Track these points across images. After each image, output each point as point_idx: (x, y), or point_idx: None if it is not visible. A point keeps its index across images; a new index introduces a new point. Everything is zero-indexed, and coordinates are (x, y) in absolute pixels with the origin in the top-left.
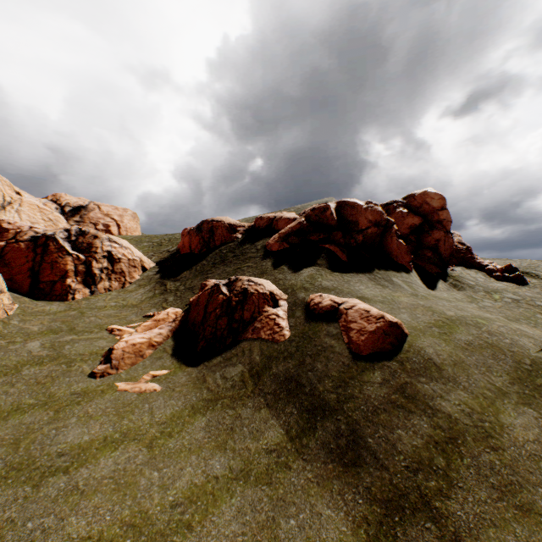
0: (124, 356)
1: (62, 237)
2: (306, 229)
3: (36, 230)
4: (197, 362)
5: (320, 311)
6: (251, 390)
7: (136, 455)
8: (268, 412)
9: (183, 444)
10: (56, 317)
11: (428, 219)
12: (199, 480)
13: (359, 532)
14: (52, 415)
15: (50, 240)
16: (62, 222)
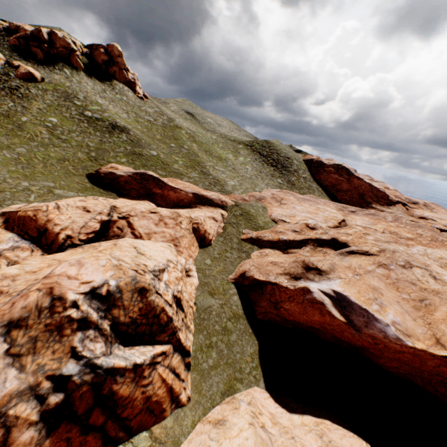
0: None
1: None
2: (30, 38)
3: None
4: None
5: (14, 66)
6: None
7: None
8: None
9: None
10: None
11: (114, 60)
12: None
13: None
14: None
15: None
16: None
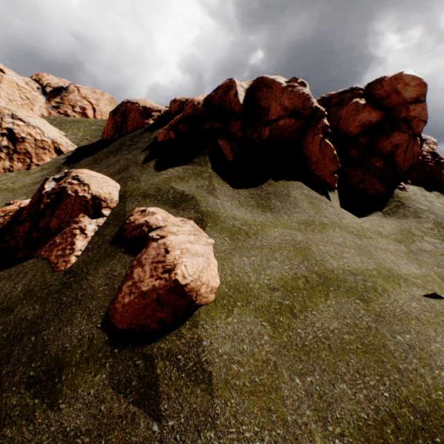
0: None
1: None
2: (201, 115)
3: None
4: None
5: (129, 234)
6: None
7: None
8: None
9: None
10: None
11: (393, 116)
12: None
13: None
14: None
15: None
16: (39, 101)
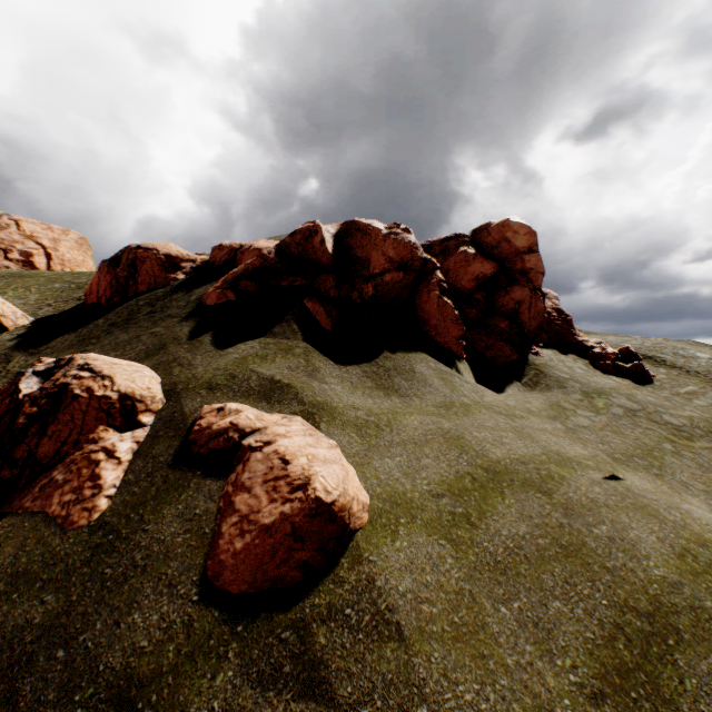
0: None
1: None
2: (275, 267)
3: None
4: None
5: (203, 448)
6: None
7: None
8: None
9: None
10: None
11: (508, 268)
12: None
13: None
14: None
15: None
16: None
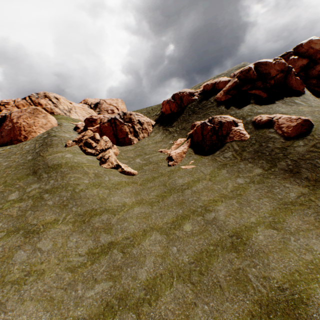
0: (177, 158)
1: (118, 118)
2: (239, 84)
3: (107, 117)
4: (208, 155)
5: (262, 123)
6: (240, 159)
7: (207, 183)
8: (251, 164)
9: (222, 178)
10: (134, 151)
11: (313, 59)
12: (236, 185)
13: (305, 188)
14: (168, 177)
15: (115, 120)
16: (94, 113)
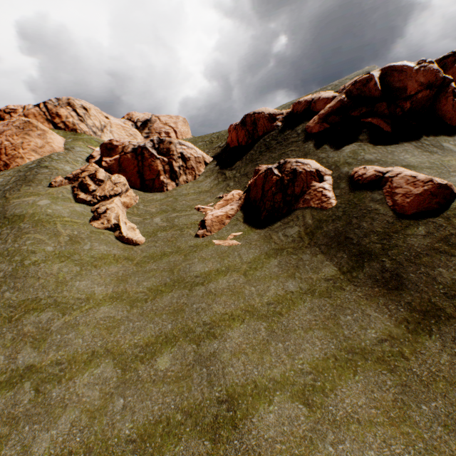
0: (212, 224)
1: (150, 146)
2: (347, 105)
3: (133, 144)
4: (262, 226)
5: (364, 181)
6: (308, 243)
7: (238, 279)
8: (322, 257)
9: (265, 274)
10: (162, 202)
11: None
12: (281, 293)
13: (400, 326)
14: (183, 257)
15: (143, 149)
16: (138, 135)
